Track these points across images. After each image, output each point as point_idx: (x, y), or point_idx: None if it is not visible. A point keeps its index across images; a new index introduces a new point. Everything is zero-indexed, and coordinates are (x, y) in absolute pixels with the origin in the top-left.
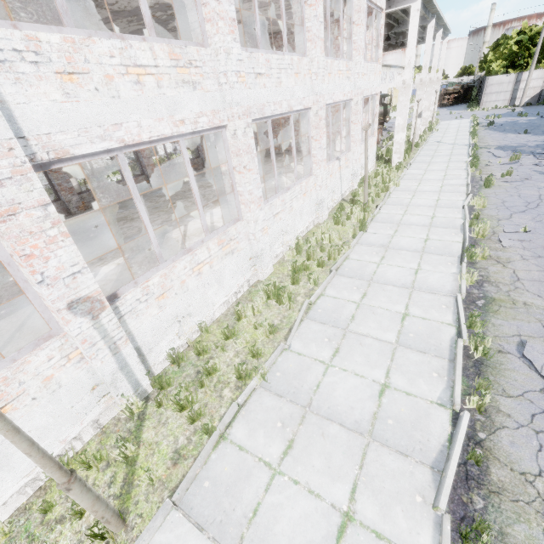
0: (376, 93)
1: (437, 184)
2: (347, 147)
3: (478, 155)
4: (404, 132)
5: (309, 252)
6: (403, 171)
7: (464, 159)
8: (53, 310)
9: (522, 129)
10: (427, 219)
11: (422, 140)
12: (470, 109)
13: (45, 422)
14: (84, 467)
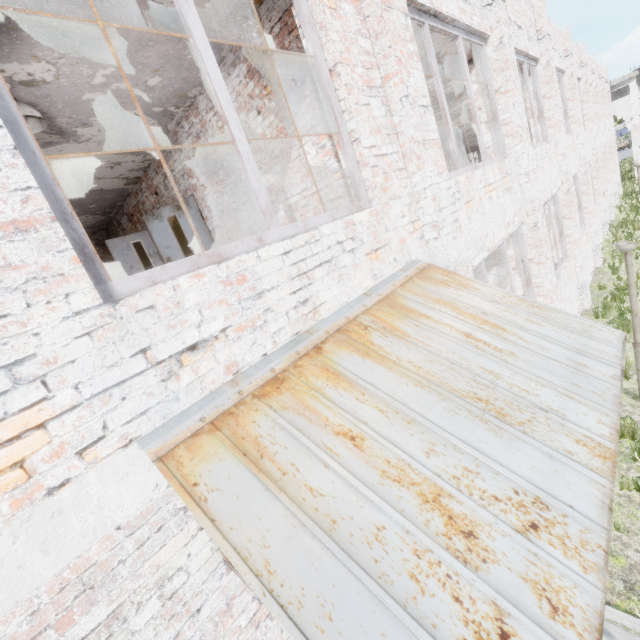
0: None
1: None
2: None
3: None
4: None
5: (633, 205)
6: None
7: None
8: (600, 193)
9: None
10: None
11: None
12: None
13: (600, 227)
14: (615, 239)
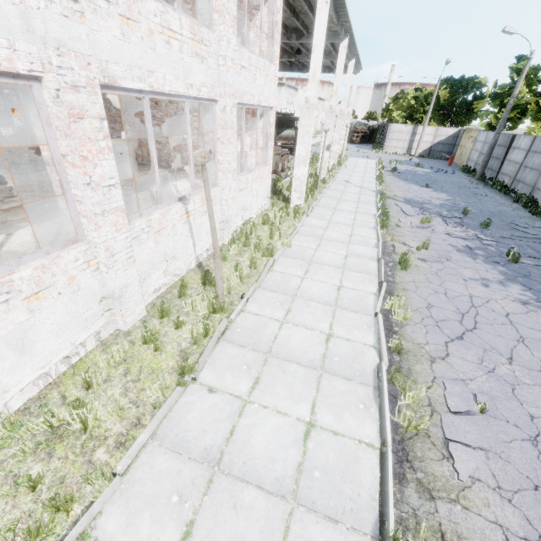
0: (270, 107)
1: (341, 251)
2: (213, 178)
3: (387, 207)
4: (306, 166)
5: None
6: (301, 220)
7: (372, 211)
8: None
9: (422, 181)
10: (320, 344)
11: (330, 176)
12: (375, 150)
13: None
14: None
